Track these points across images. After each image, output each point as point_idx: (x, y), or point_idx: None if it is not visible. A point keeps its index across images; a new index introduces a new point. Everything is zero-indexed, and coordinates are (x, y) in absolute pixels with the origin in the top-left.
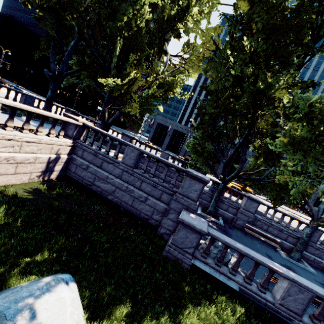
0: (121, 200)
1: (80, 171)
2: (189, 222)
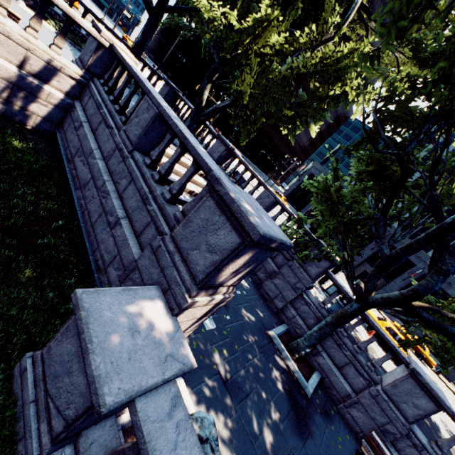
0: (87, 206)
1: (70, 132)
2: (87, 325)
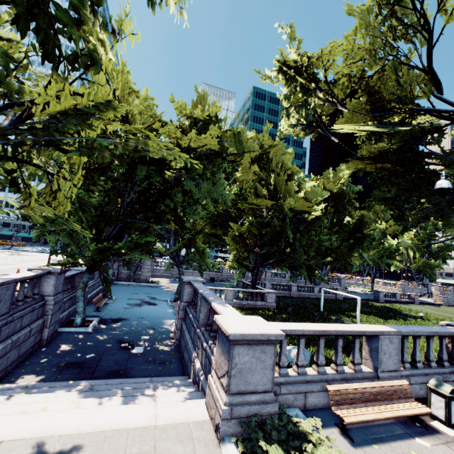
0: None
1: None
2: None
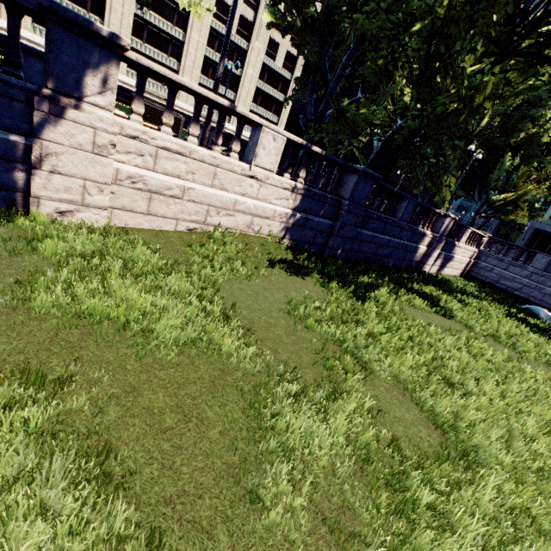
0: (529, 295)
1: (483, 272)
2: None
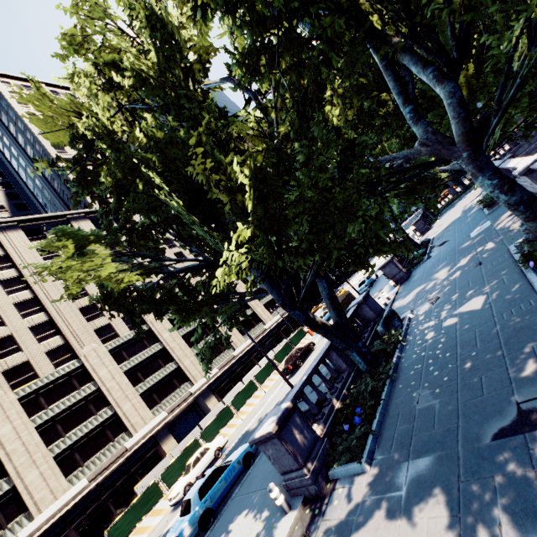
0: None
1: None
2: None
